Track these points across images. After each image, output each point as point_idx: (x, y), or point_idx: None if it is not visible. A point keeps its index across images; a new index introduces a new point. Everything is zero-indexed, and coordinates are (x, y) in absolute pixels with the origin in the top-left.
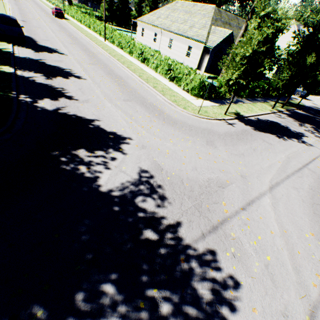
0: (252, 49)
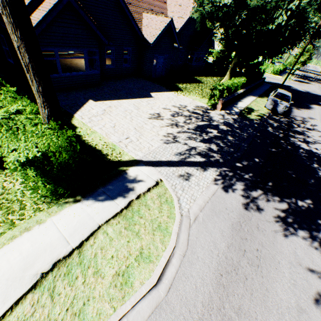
0: (303, 58)
